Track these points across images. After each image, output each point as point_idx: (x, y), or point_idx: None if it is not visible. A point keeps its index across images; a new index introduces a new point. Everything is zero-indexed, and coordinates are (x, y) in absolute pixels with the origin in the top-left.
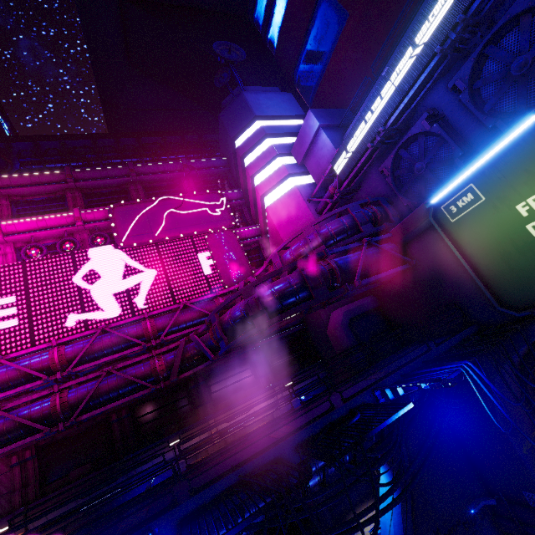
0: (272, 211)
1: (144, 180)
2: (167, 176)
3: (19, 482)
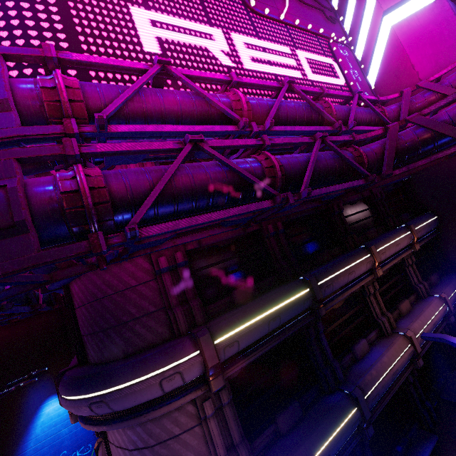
0: (402, 29)
1: None
2: None
3: (174, 296)
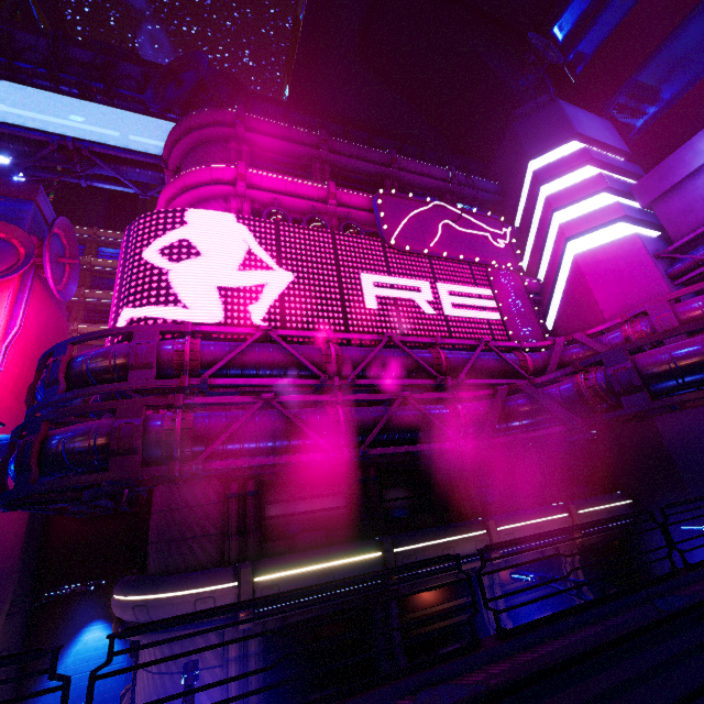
0: (586, 260)
1: (401, 178)
2: (429, 183)
3: (235, 524)
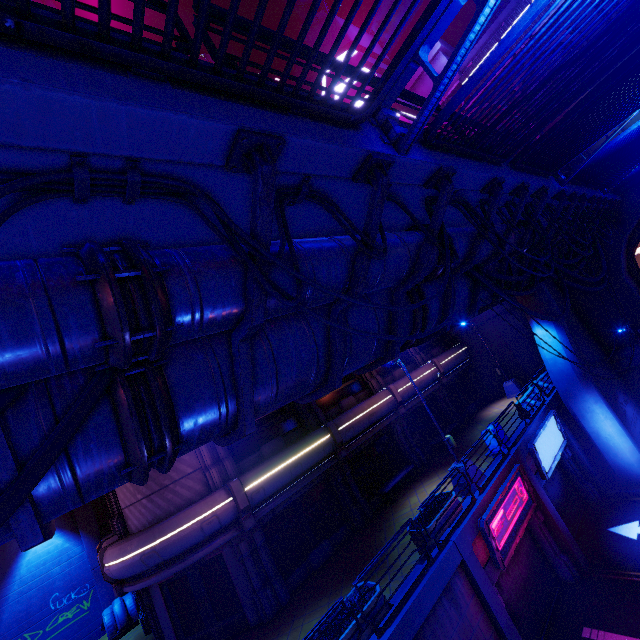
0: None
1: None
2: None
3: None
